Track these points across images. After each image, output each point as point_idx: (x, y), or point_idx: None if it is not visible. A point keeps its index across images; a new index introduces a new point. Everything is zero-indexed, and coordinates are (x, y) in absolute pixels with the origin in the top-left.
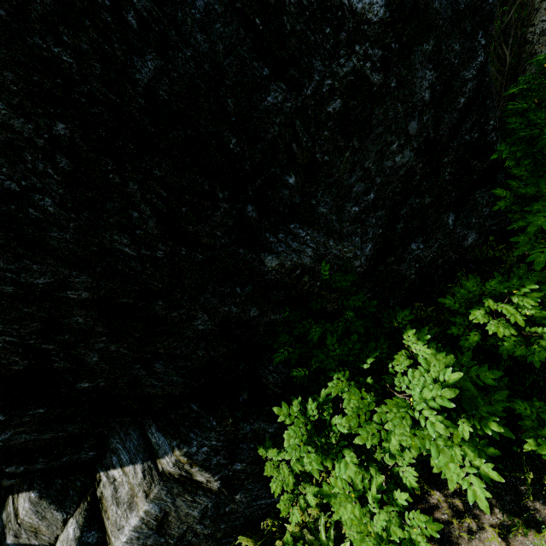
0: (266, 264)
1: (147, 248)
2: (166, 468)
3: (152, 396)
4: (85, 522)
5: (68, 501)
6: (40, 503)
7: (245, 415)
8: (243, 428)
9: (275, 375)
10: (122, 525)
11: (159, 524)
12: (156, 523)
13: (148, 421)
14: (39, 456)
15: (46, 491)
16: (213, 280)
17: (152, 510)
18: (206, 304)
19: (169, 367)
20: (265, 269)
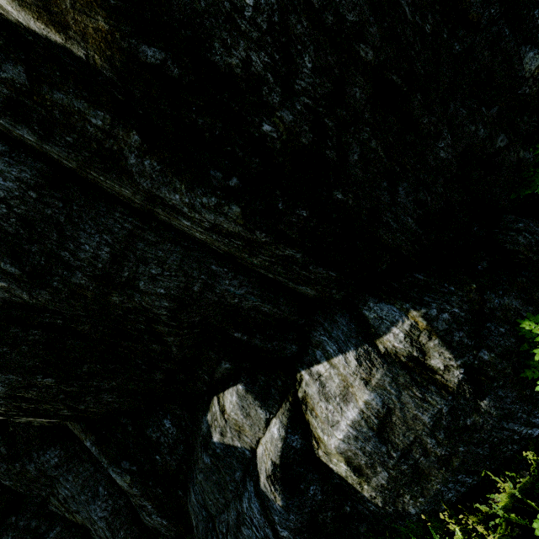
0: (523, 68)
1: (419, 16)
2: (392, 345)
3: (381, 245)
4: (289, 423)
5: (270, 399)
6: (246, 397)
7: (491, 282)
8: (490, 300)
9: (526, 235)
10: (336, 420)
11: (381, 424)
12: (377, 422)
13: (361, 299)
14: (256, 332)
15: (251, 386)
16: (462, 88)
17: (373, 402)
18: (453, 119)
19: (409, 198)
20: (522, 73)
